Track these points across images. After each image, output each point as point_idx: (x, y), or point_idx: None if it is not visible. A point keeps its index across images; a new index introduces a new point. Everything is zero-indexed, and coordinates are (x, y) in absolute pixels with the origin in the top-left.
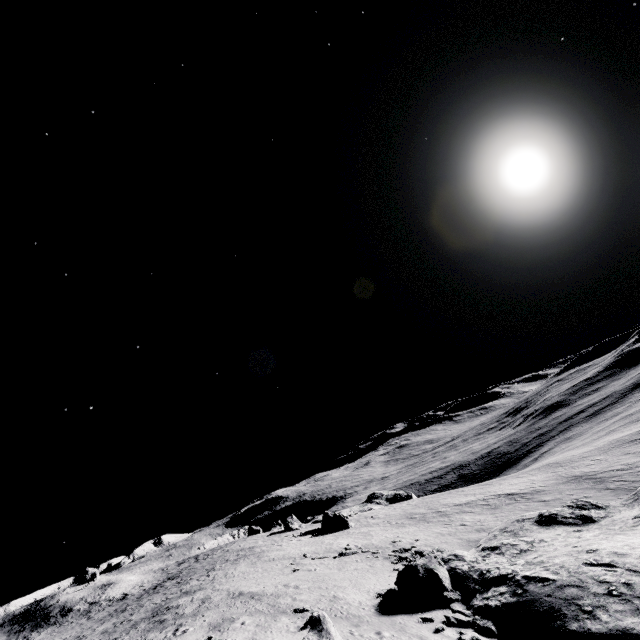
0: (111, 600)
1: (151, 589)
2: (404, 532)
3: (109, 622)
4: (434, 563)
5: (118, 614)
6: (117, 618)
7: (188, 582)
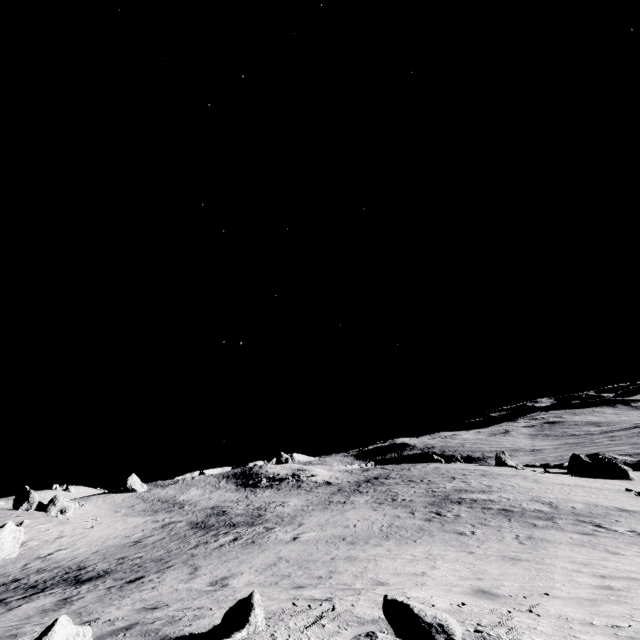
0: (316, 482)
1: (362, 482)
2: None
3: (360, 497)
4: None
5: (357, 493)
6: (367, 495)
7: (435, 482)
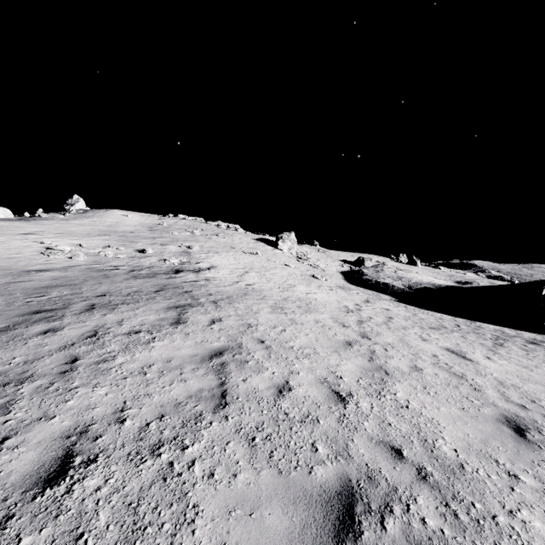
0: None
1: None
2: (425, 272)
3: None
4: (368, 259)
5: None
6: None
7: None
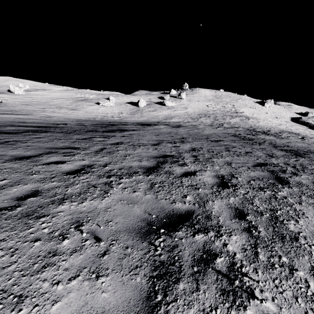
0: None
1: None
2: None
3: None
4: (311, 113)
5: None
6: None
7: None
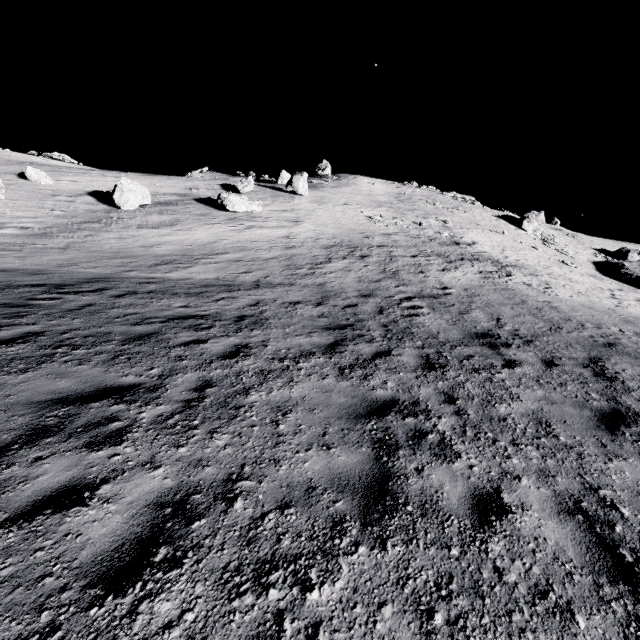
0: None
1: None
2: None
3: None
4: (635, 252)
5: None
6: None
7: None
